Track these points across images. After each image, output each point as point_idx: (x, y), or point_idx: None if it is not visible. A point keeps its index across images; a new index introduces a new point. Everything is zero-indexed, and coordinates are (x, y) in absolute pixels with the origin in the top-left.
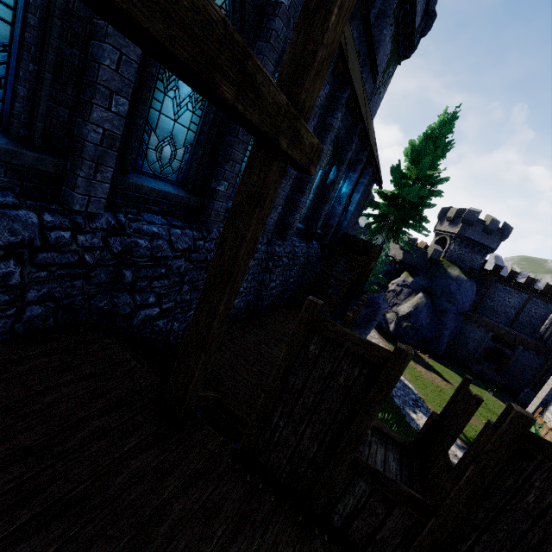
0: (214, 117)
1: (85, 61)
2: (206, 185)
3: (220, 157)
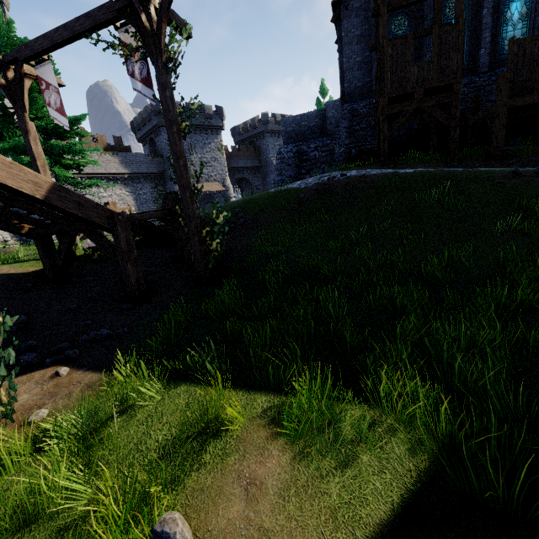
0: (470, 33)
1: (422, 53)
2: (477, 58)
3: (479, 43)
